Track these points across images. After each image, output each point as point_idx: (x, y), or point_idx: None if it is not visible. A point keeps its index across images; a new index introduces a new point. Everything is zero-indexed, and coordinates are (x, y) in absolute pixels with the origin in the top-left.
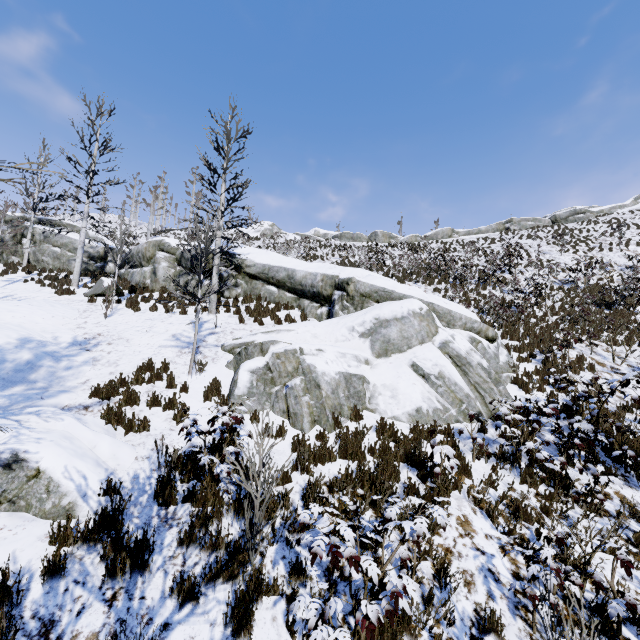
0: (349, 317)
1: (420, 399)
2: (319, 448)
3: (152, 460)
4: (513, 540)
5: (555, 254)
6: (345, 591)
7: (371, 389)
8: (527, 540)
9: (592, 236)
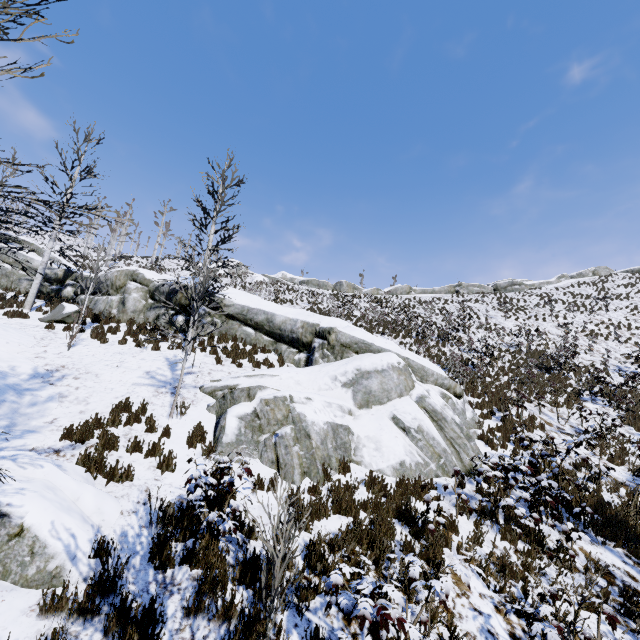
0: (330, 366)
1: (403, 452)
2: (315, 502)
3: (139, 515)
4: (504, 599)
5: (500, 319)
6: None
7: (355, 440)
8: (516, 598)
9: (528, 306)
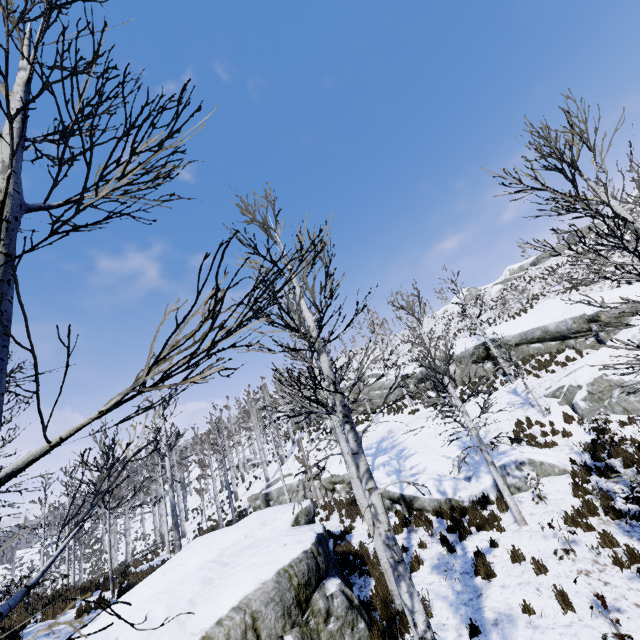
0: (618, 337)
1: None
2: None
3: (574, 453)
4: None
5: None
6: None
7: None
8: None
9: None
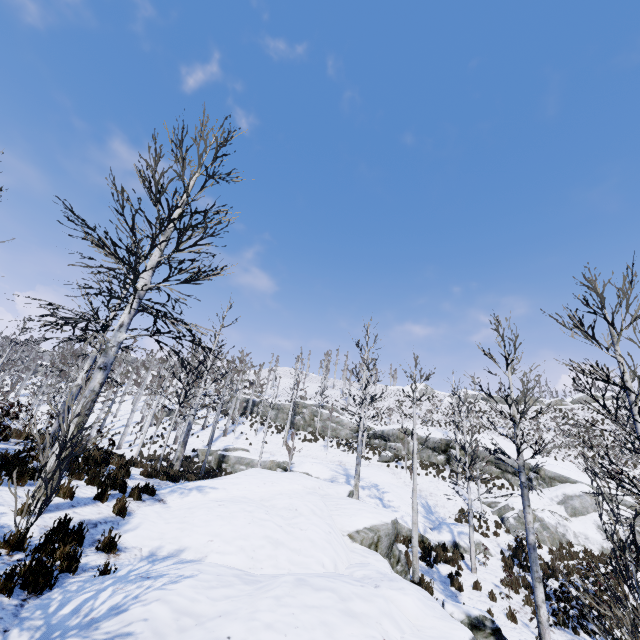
0: (546, 491)
1: (601, 541)
2: (561, 553)
3: (500, 547)
4: None
5: None
6: (590, 591)
7: (573, 533)
8: None
9: None
